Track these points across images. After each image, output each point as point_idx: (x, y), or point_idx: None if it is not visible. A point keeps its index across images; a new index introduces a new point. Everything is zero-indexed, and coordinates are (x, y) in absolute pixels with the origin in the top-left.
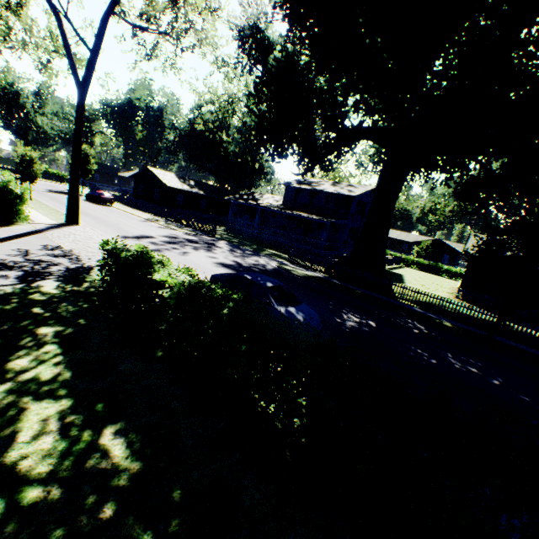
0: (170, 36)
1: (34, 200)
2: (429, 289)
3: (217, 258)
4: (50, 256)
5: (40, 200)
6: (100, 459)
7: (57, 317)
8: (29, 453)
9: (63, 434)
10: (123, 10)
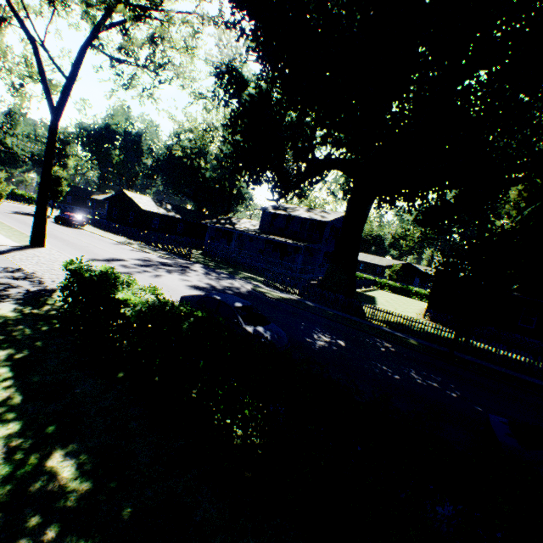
0: (148, 69)
1: None
2: (400, 310)
3: (191, 281)
4: (9, 278)
5: (4, 221)
6: (46, 481)
7: (12, 340)
8: None
9: (7, 458)
10: (101, 43)
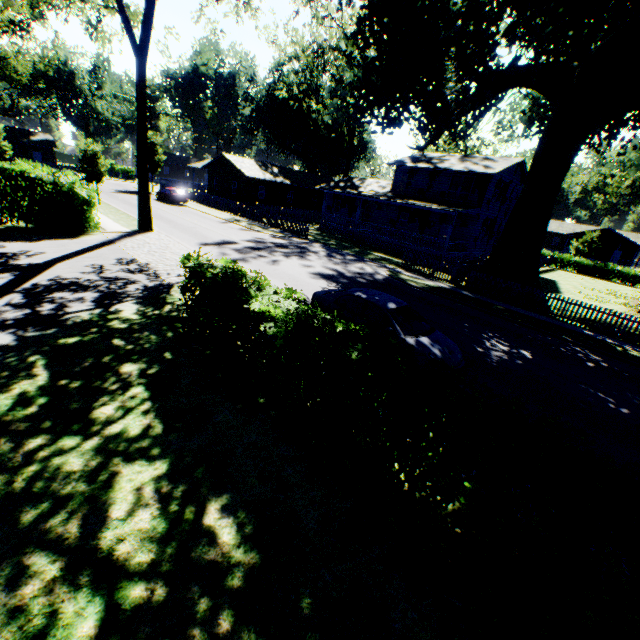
0: None
1: (103, 204)
2: (598, 301)
3: (313, 268)
4: (125, 272)
5: (109, 203)
6: (207, 547)
7: (140, 350)
8: (126, 534)
9: (161, 509)
10: None
